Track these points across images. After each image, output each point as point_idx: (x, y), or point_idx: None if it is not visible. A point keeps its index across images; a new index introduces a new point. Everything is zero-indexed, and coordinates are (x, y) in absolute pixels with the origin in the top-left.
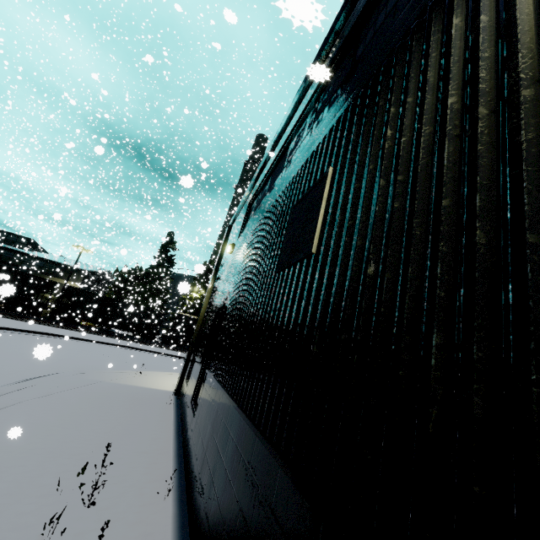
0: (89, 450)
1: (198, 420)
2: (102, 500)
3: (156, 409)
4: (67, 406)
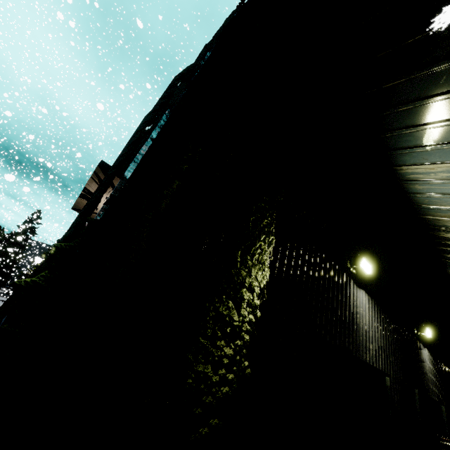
0: None
1: None
2: None
3: None
4: None
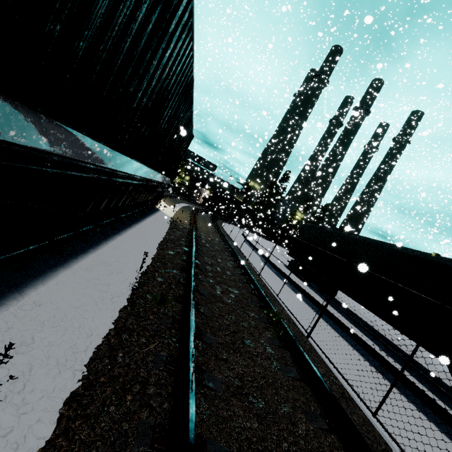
0: None
1: None
2: None
3: None
4: None
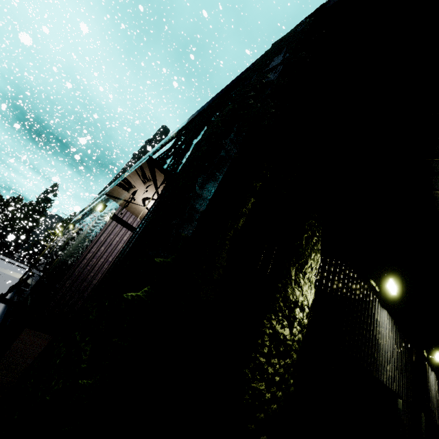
0: None
1: None
2: None
3: (11, 279)
4: None
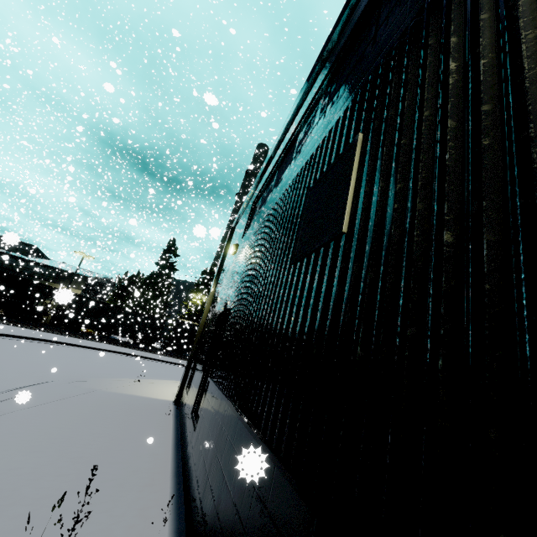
0: (76, 470)
1: (199, 435)
2: (85, 535)
3: (154, 421)
4: (57, 418)
